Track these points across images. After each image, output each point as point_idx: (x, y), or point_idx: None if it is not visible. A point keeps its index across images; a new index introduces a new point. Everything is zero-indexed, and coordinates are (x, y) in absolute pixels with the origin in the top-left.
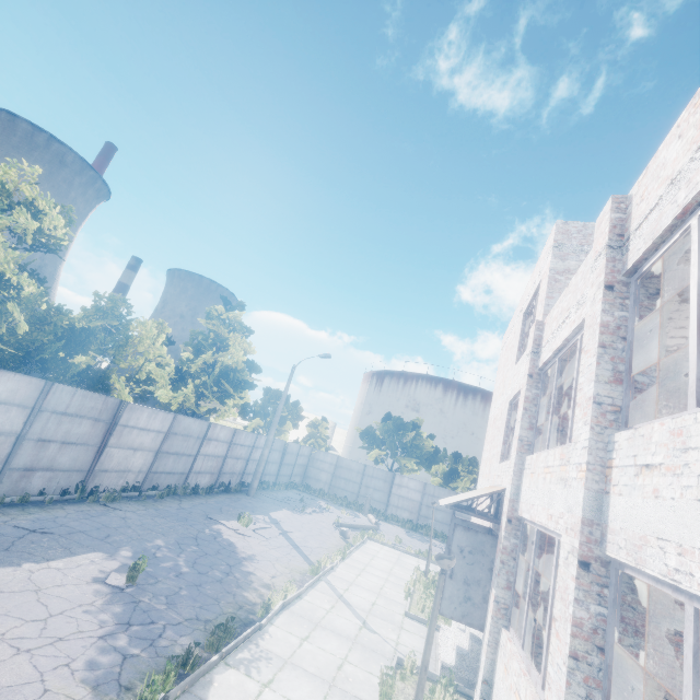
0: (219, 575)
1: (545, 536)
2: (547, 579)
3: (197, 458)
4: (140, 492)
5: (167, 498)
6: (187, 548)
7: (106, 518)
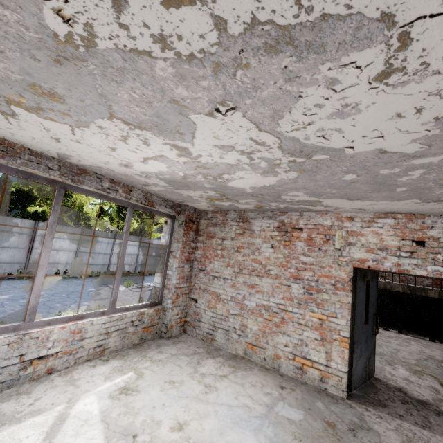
0: (57, 305)
1: (206, 232)
2: (206, 266)
3: (113, 256)
4: (68, 275)
5: (89, 277)
6: (57, 295)
7: (22, 285)
